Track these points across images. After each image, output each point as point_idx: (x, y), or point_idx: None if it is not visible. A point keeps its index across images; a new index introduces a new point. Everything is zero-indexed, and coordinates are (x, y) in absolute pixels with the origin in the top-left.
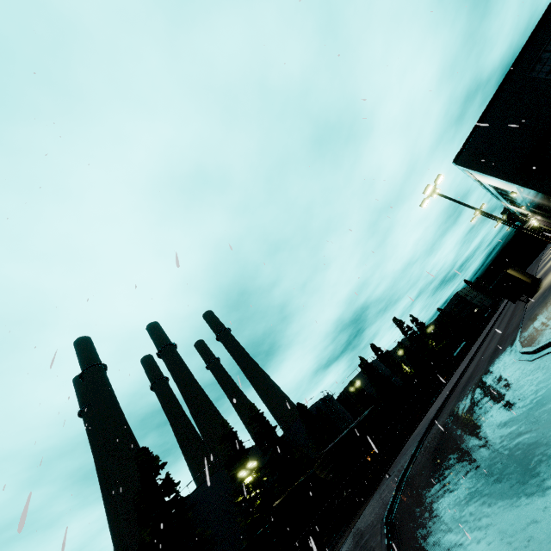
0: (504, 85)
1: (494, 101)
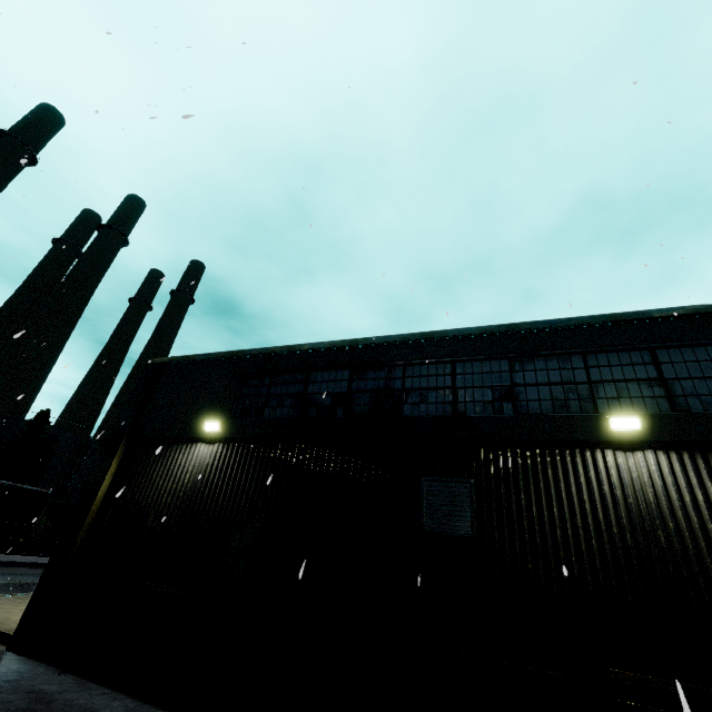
0: (236, 357)
1: (219, 358)
